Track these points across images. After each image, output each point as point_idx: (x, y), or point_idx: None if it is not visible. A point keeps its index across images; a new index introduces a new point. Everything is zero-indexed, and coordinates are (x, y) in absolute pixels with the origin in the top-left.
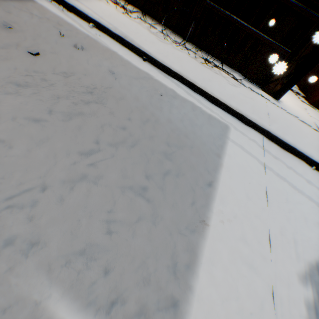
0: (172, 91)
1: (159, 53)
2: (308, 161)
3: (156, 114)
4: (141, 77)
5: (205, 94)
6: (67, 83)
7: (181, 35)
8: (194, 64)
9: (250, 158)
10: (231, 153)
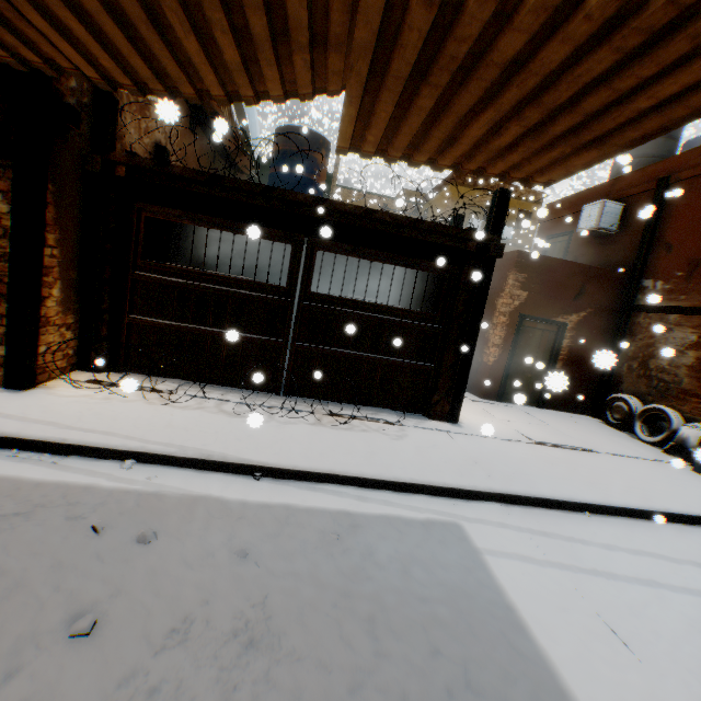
0: (346, 516)
1: (277, 452)
2: (574, 507)
3: (371, 595)
4: (284, 521)
5: (386, 484)
6: (197, 657)
7: (271, 390)
8: (328, 435)
9: (532, 568)
10: (509, 580)
